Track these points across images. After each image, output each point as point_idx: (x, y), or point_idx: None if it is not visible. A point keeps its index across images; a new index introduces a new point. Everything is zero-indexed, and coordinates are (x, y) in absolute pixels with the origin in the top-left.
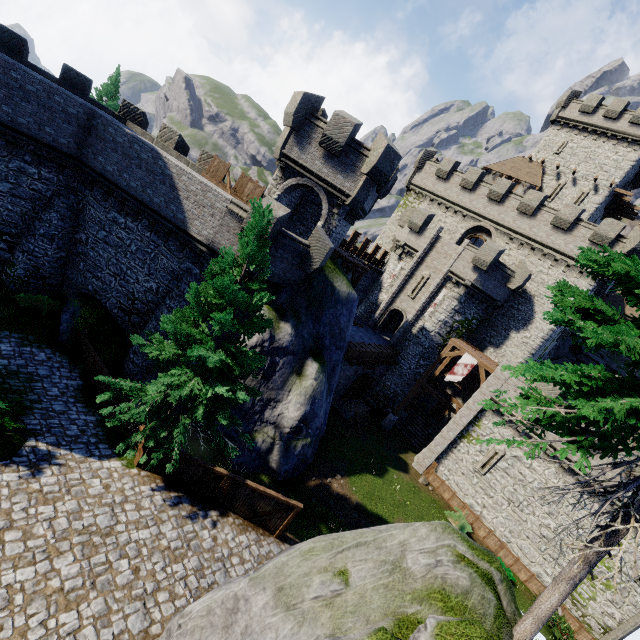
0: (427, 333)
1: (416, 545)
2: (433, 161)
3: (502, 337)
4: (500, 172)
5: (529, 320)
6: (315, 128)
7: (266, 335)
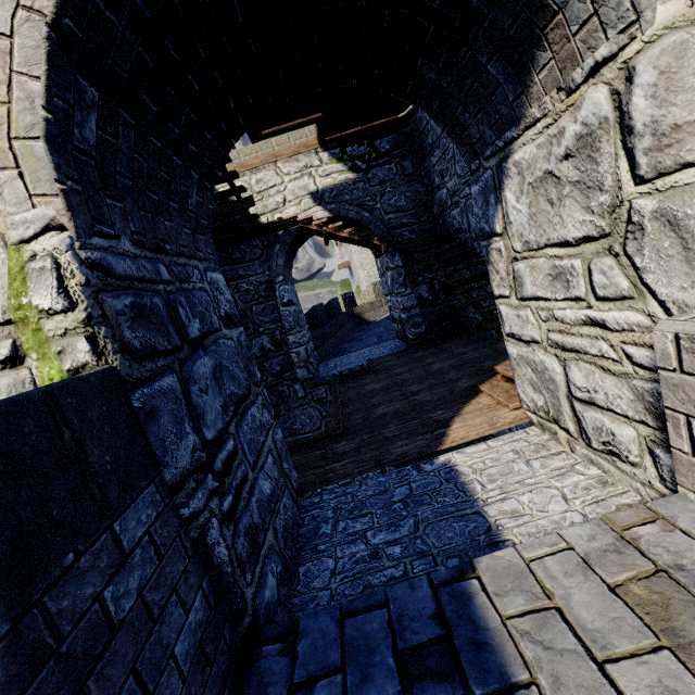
0: None
1: None
2: None
3: None
4: None
5: None
6: None
7: None
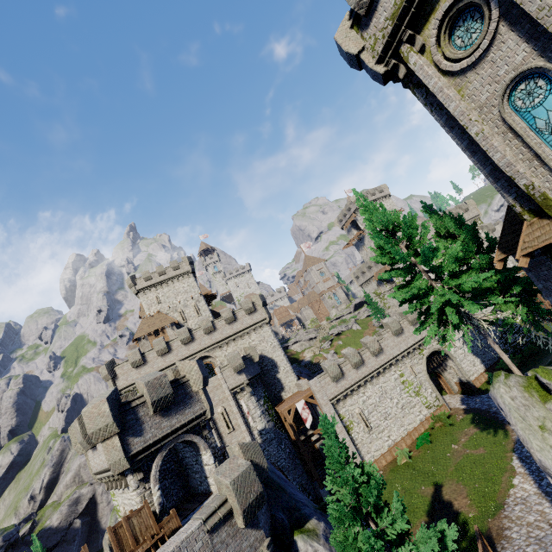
0: (265, 430)
1: (510, 394)
2: (119, 364)
3: (278, 383)
4: (147, 333)
5: (274, 363)
6: (135, 409)
7: (326, 545)
